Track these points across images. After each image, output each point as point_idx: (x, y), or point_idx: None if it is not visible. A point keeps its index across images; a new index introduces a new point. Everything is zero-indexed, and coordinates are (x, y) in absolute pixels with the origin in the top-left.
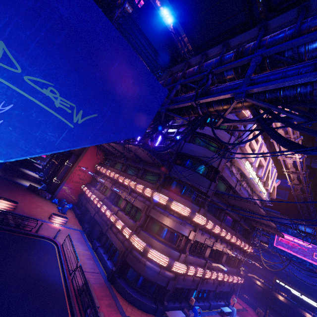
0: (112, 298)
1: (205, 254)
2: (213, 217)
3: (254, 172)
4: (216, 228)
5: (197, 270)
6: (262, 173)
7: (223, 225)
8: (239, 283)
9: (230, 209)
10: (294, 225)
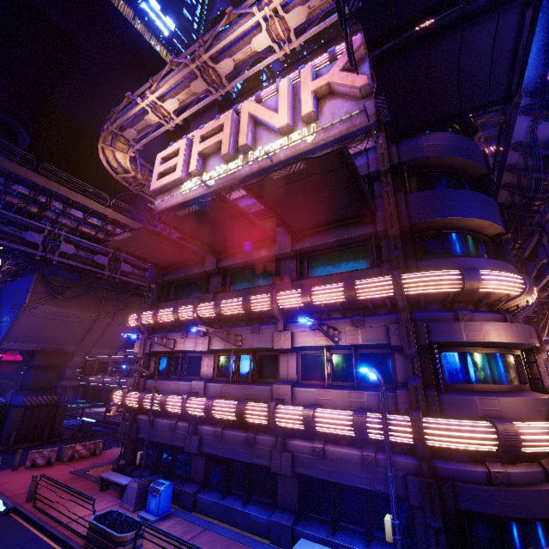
0: (111, 462)
1: (201, 371)
2: (179, 301)
3: (218, 167)
4: (162, 314)
5: (141, 396)
6: (224, 150)
7: (208, 298)
8: (413, 444)
9: (212, 262)
10: (473, 5)
